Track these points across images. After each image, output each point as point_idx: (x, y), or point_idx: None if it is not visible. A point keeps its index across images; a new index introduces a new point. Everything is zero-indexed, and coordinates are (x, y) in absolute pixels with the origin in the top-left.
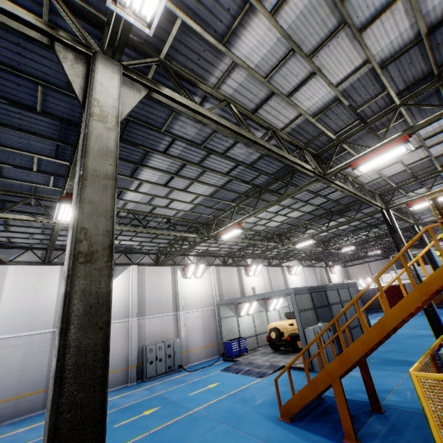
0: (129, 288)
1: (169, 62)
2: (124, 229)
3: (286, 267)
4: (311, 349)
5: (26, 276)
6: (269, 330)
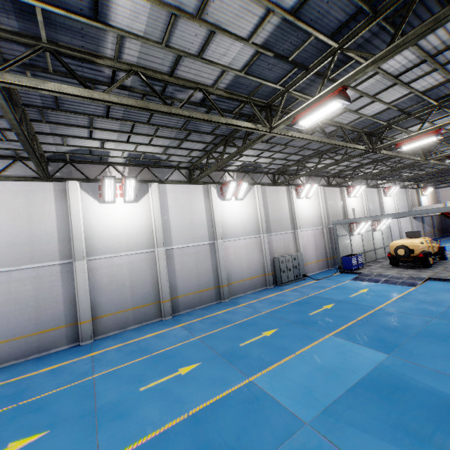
0: (256, 207)
1: None
2: (314, 139)
3: (381, 188)
4: None
5: (180, 195)
6: (395, 248)
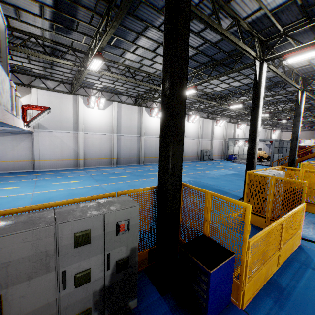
0: (199, 127)
1: (307, 81)
2: (231, 109)
3: None
4: (274, 160)
5: None
6: None
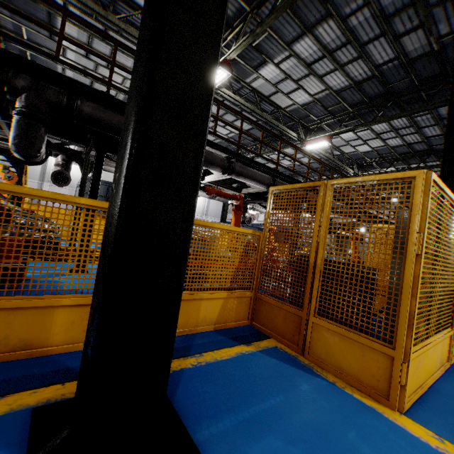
0: None
1: None
2: None
3: None
4: None
5: None
6: None
